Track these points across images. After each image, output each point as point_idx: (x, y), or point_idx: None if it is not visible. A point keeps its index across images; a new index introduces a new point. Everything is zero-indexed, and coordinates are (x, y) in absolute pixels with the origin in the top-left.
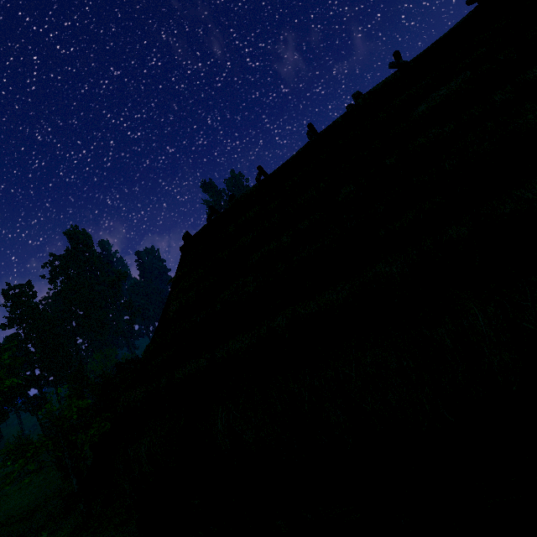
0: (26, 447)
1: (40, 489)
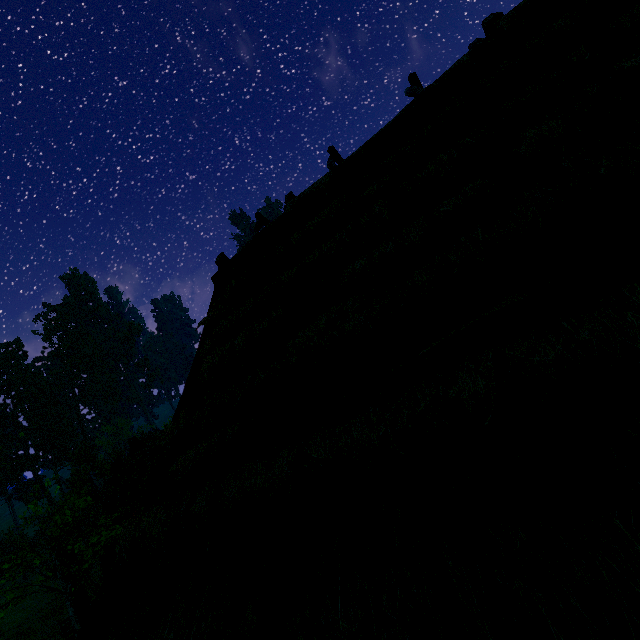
0: (0, 567)
1: (36, 602)
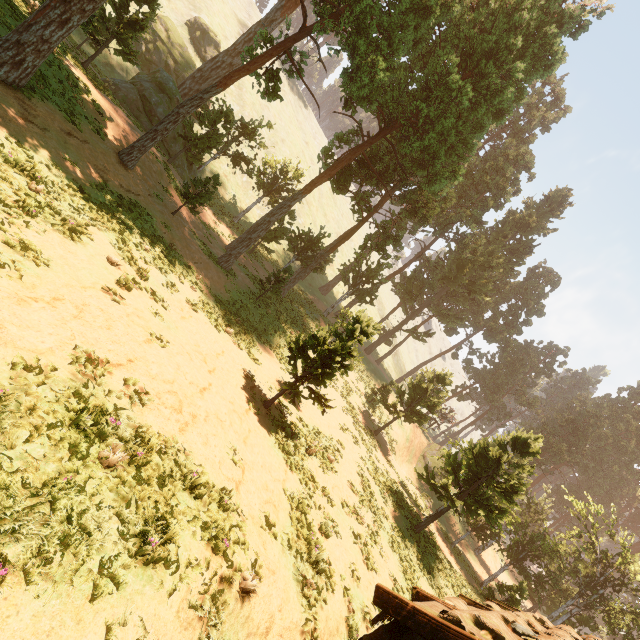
0: None
1: None
